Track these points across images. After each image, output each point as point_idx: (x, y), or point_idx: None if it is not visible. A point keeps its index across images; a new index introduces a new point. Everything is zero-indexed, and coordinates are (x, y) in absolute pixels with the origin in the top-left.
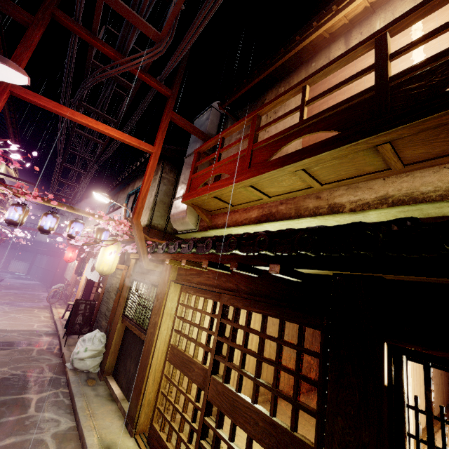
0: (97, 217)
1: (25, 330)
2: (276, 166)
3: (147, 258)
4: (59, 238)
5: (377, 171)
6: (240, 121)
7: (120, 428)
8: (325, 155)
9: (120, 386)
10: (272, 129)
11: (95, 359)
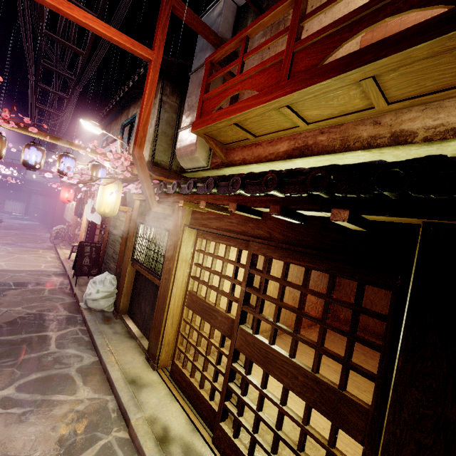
0: (90, 151)
1: (33, 270)
2: (333, 72)
3: (155, 199)
4: (48, 175)
5: None
6: (274, 6)
7: (142, 363)
8: (421, 48)
9: (137, 325)
10: (314, 25)
11: (108, 300)
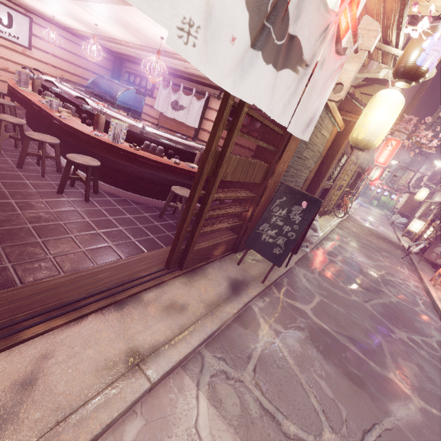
0: None
1: None
2: None
3: None
4: None
5: None
6: None
7: None
8: None
9: None
10: None
11: None
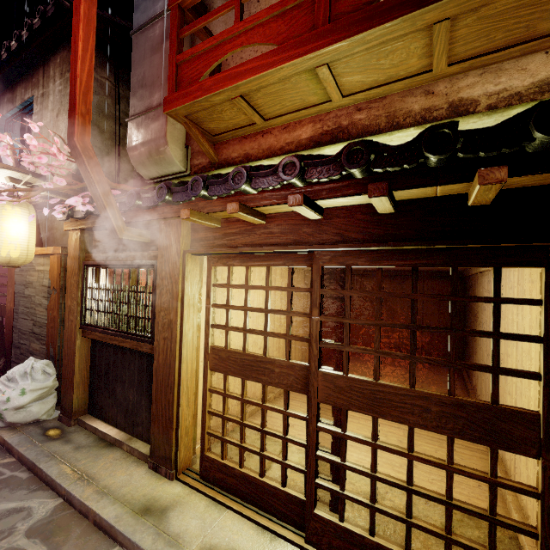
0: None
1: None
2: (404, 9)
3: (121, 220)
4: None
5: (549, 34)
6: None
7: (147, 476)
8: None
9: (113, 424)
10: None
11: (44, 401)
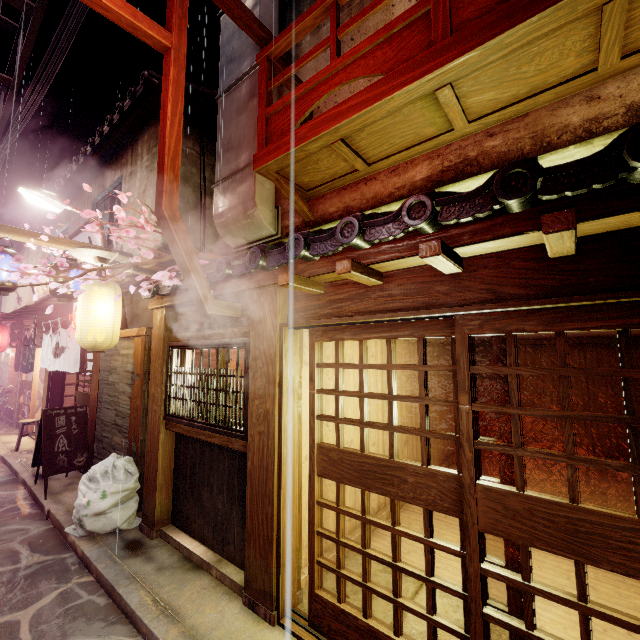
0: (47, 239)
1: None
2: None
3: (209, 292)
4: None
5: None
6: None
7: (241, 616)
8: None
9: (199, 540)
10: None
11: (125, 506)
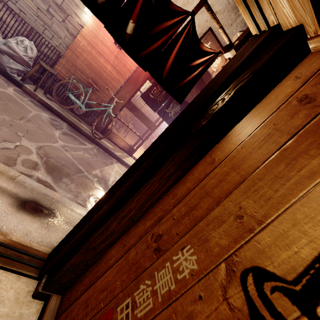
0: None
1: None
2: None
3: None
4: None
5: None
6: None
7: None
8: None
9: None
10: None
11: None
